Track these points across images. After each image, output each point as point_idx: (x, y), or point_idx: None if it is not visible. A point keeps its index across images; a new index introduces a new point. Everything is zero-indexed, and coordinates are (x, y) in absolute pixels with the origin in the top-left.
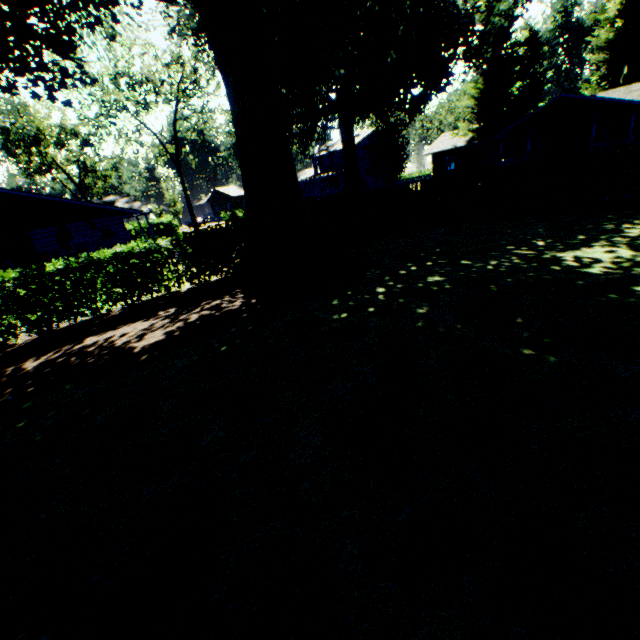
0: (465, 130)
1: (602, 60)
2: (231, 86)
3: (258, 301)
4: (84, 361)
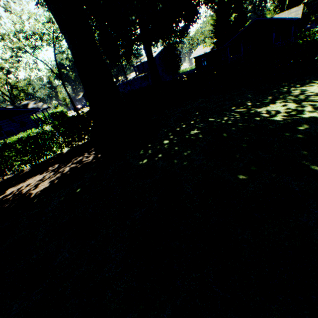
0: (209, 43)
1: None
2: (65, 33)
3: (102, 155)
4: (3, 206)
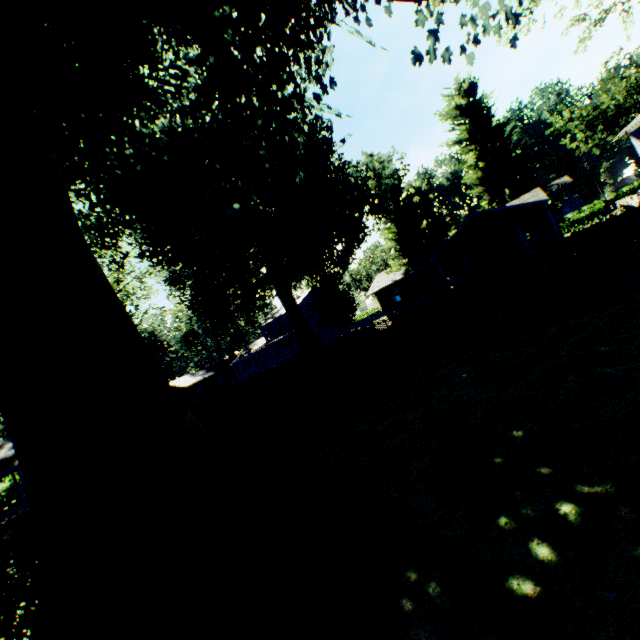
0: (397, 265)
1: (482, 191)
2: None
3: None
4: None
